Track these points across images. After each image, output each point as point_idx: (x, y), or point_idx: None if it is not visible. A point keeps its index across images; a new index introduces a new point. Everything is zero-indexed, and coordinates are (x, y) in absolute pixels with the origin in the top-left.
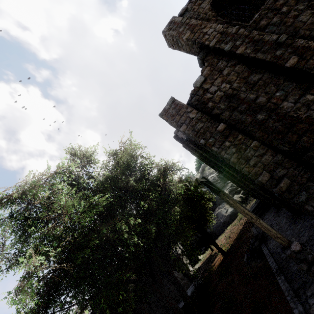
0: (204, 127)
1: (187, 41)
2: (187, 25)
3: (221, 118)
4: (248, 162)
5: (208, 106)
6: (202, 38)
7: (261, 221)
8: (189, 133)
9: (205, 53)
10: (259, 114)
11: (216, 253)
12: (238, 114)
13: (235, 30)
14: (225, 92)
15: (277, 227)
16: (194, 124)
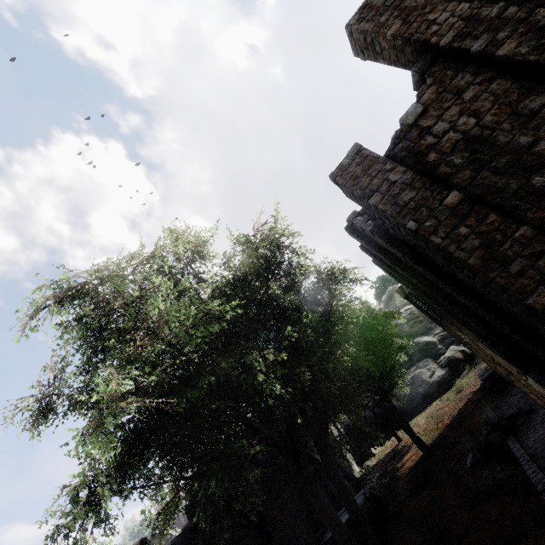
0: (417, 198)
1: (393, 40)
2: (396, 10)
3: (453, 183)
4: (507, 268)
5: (427, 160)
6: (425, 31)
7: (529, 381)
8: (386, 210)
9: (428, 60)
10: (538, 174)
11: (406, 446)
12: (491, 175)
13: (497, 10)
14: (465, 134)
15: (544, 410)
16: (396, 192)
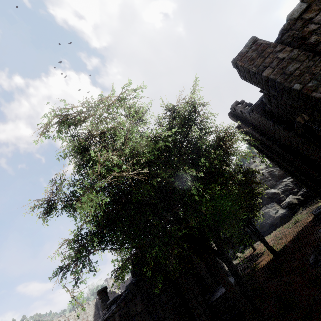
0: (301, 67)
1: None
2: None
3: None
4: None
5: (309, 41)
6: None
7: None
8: (276, 78)
9: None
10: None
11: (260, 253)
12: None
13: None
14: None
15: None
16: (284, 65)
